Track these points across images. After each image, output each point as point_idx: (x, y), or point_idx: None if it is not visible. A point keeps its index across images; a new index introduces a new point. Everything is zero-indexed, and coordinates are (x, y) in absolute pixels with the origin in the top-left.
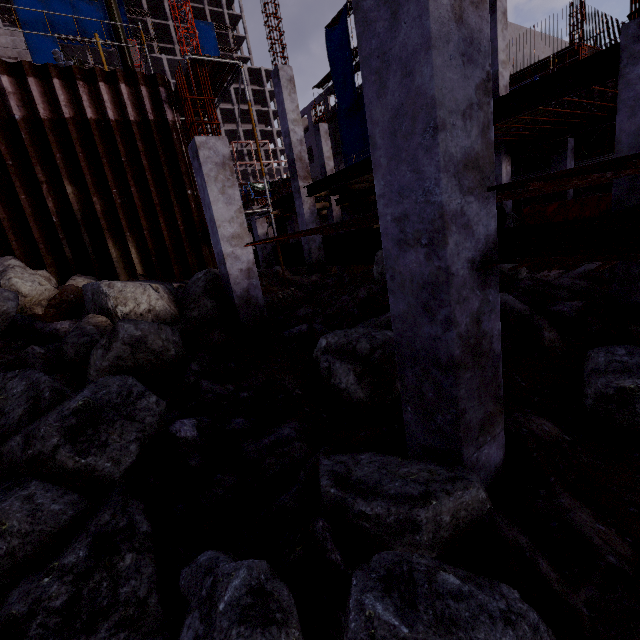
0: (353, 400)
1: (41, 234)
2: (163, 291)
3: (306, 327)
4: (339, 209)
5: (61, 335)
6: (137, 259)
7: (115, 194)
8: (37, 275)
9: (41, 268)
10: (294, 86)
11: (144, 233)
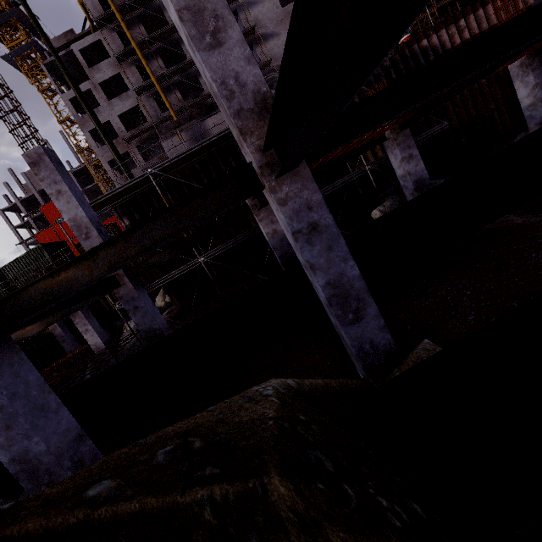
0: None
1: None
2: None
3: None
4: (273, 197)
5: None
6: None
7: None
8: (161, 296)
9: None
10: (37, 176)
11: None
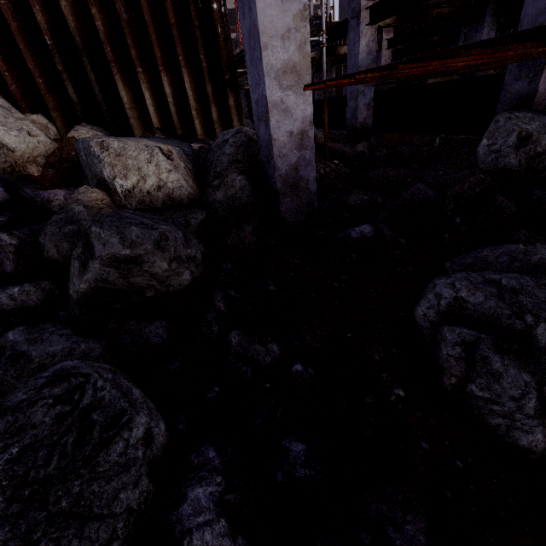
0: (517, 440)
1: (36, 63)
2: (178, 157)
3: (370, 230)
4: (389, 54)
5: (54, 210)
6: (152, 107)
7: (119, 4)
8: (26, 121)
9: (44, 112)
10: None
11: (159, 70)
